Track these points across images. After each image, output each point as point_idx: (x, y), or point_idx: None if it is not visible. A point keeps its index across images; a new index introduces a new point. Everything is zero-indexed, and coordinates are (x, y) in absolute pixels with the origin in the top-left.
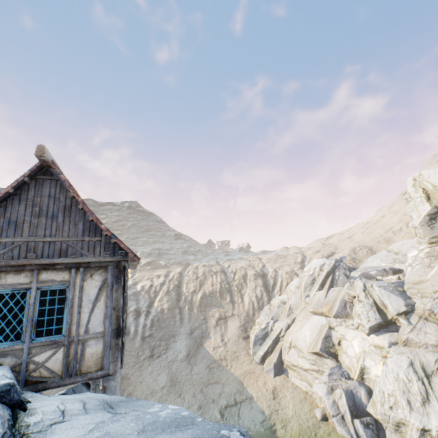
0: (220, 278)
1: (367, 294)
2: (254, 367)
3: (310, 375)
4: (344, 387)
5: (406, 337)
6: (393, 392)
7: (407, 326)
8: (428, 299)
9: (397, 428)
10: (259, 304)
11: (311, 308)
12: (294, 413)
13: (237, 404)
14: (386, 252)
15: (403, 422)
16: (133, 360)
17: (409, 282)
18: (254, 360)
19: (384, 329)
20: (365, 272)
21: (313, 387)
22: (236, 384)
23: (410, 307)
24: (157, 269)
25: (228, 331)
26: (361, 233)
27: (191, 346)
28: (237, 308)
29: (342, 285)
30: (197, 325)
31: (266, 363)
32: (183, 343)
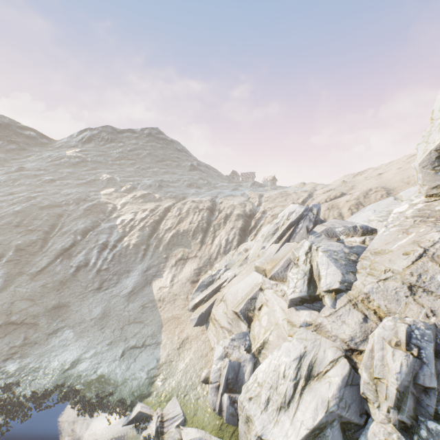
0: (200, 217)
1: (307, 259)
2: (183, 313)
3: (222, 333)
4: (236, 357)
5: (320, 322)
6: (263, 383)
7: (328, 309)
8: (373, 279)
9: (248, 421)
10: (226, 248)
11: (258, 263)
12: (185, 367)
13: (143, 347)
14: (391, 200)
15: (251, 419)
16: (81, 290)
17: (369, 251)
18: (188, 306)
19: (308, 304)
20: (330, 227)
21: (216, 346)
22: (155, 327)
23: (346, 285)
24: (149, 202)
25: (182, 273)
26: (395, 170)
27: (139, 283)
28: (202, 250)
29: (298, 240)
30: (156, 263)
31: (196, 311)
32: (134, 279)
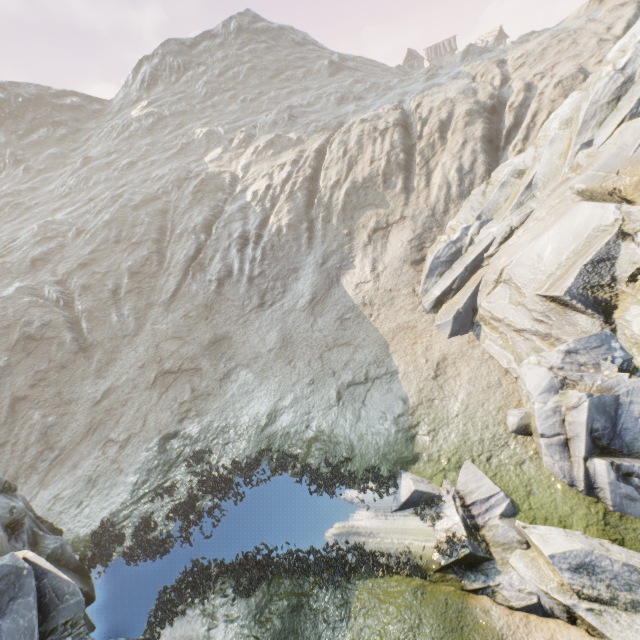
0: (388, 144)
1: None
2: (417, 318)
3: (524, 342)
4: (598, 387)
5: None
6: None
7: None
8: None
9: None
10: (461, 186)
11: (581, 183)
12: (463, 409)
13: (368, 383)
14: None
15: None
16: (237, 313)
17: None
18: (421, 305)
19: None
20: None
21: (522, 368)
22: (376, 349)
23: None
24: (284, 152)
25: (388, 252)
26: None
27: (319, 286)
28: (412, 204)
29: None
30: (334, 248)
31: (442, 310)
32: (308, 281)
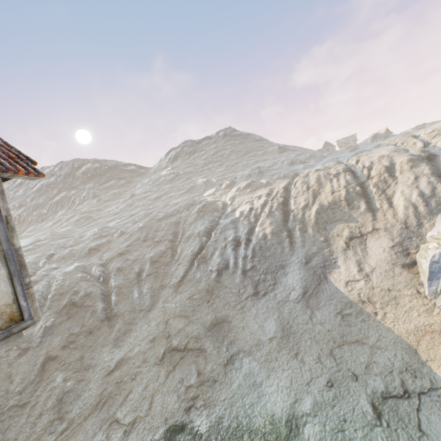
0: (343, 181)
1: None
2: (439, 321)
3: None
4: None
5: None
6: None
7: None
8: None
9: None
10: (428, 206)
11: None
12: None
13: (411, 398)
14: None
15: None
16: (234, 299)
17: None
18: (436, 307)
19: None
20: None
21: None
22: (400, 353)
23: None
24: (258, 189)
25: (370, 256)
26: None
27: (308, 281)
28: (381, 219)
29: None
30: (315, 250)
31: None
32: (296, 276)
